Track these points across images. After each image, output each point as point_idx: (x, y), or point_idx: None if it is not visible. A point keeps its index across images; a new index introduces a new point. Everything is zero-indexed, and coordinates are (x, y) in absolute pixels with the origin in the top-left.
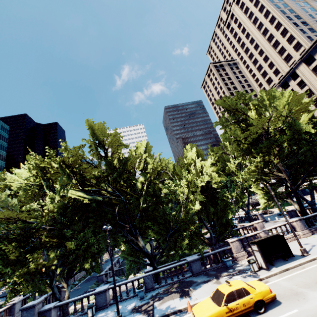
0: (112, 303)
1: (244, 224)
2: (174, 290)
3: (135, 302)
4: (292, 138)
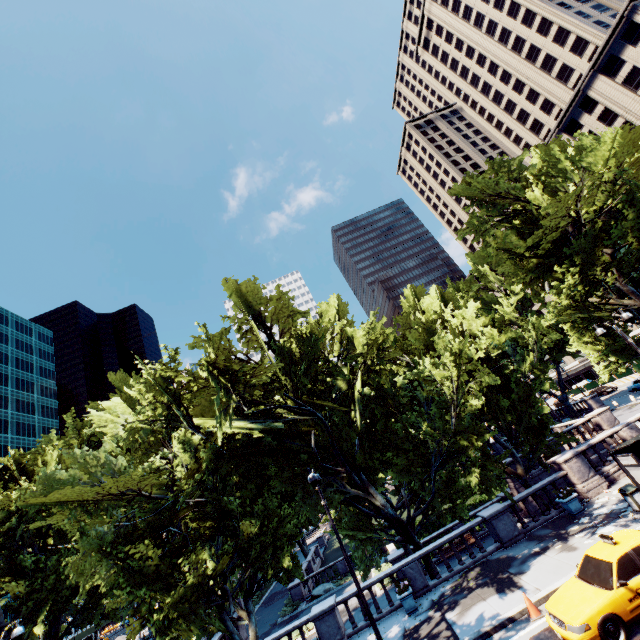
0: (353, 633)
1: (570, 422)
2: (475, 581)
3: (402, 622)
4: (639, 221)
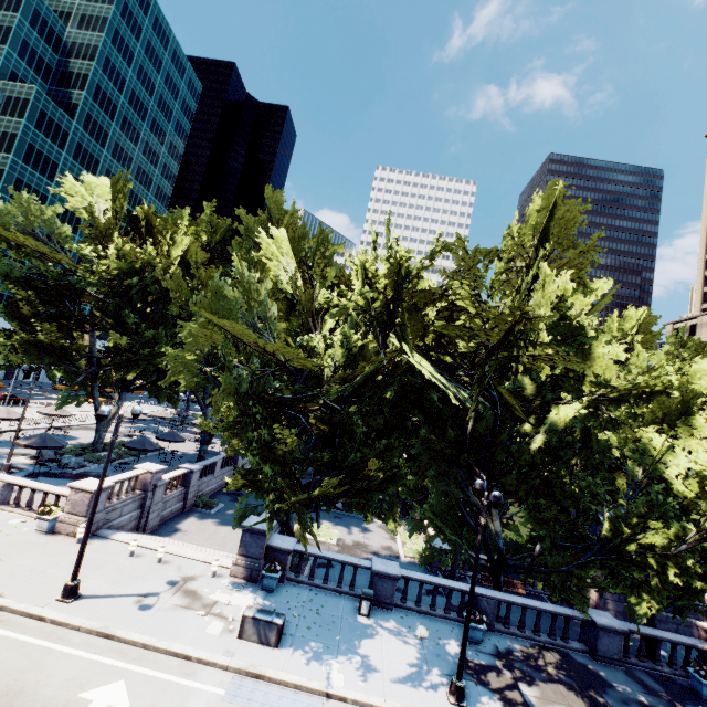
0: (400, 606)
1: None
2: (555, 671)
3: (460, 643)
4: None
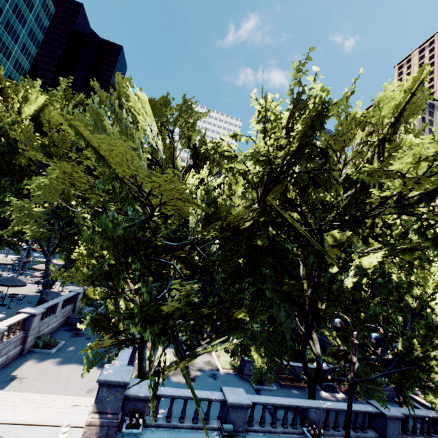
0: (249, 430)
1: None
2: None
3: None
4: None
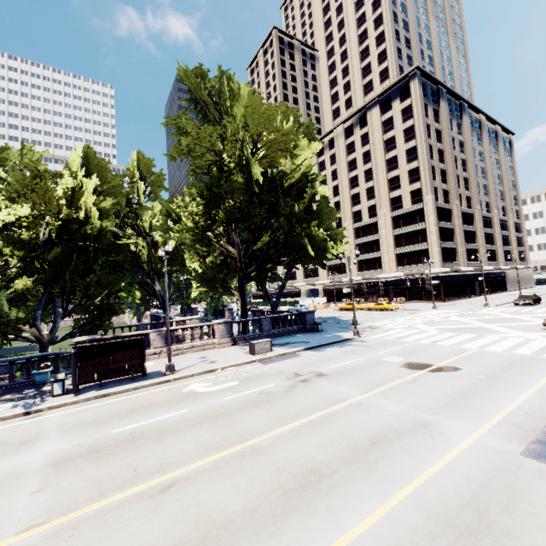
0: None
1: (179, 318)
2: None
3: None
4: (247, 189)
